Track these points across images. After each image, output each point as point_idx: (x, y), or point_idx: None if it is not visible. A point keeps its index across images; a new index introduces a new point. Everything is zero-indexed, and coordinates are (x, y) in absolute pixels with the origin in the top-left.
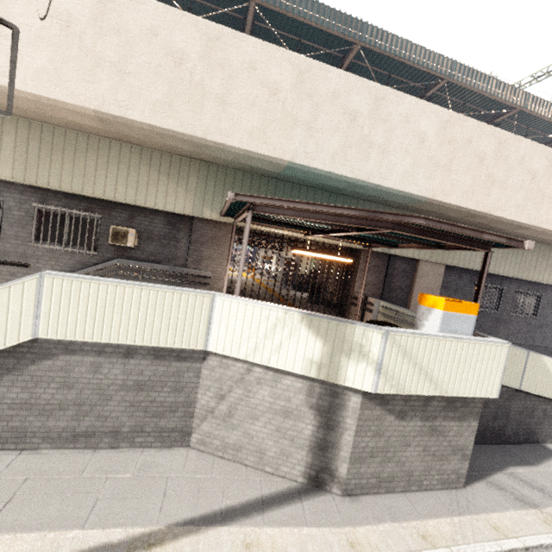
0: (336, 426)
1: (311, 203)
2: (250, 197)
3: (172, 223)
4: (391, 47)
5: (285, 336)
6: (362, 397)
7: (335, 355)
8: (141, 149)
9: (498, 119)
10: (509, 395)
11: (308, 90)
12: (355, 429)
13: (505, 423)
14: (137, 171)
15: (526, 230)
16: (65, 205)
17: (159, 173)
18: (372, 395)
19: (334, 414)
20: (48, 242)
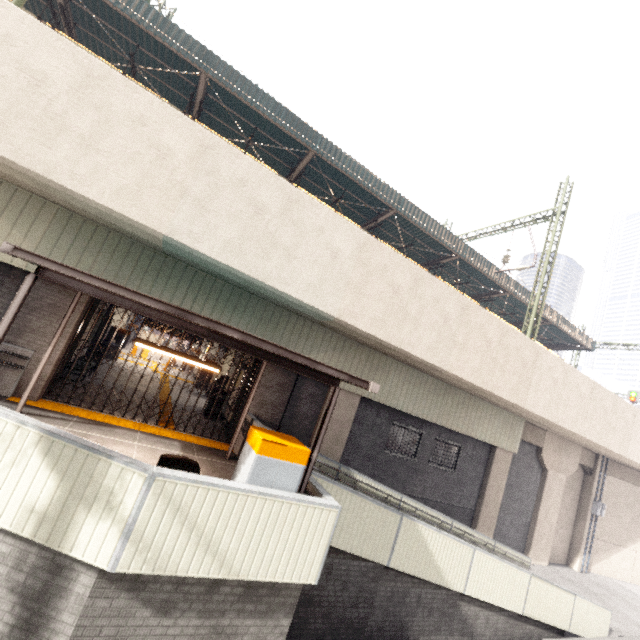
0: (44, 626)
1: (111, 283)
2: (34, 255)
3: None
4: (343, 165)
5: (4, 464)
6: (98, 576)
7: (70, 504)
8: None
9: (443, 261)
10: (376, 573)
11: (209, 168)
12: (73, 632)
13: (368, 614)
14: None
15: (440, 373)
16: None
17: None
18: (117, 573)
19: (46, 604)
20: None
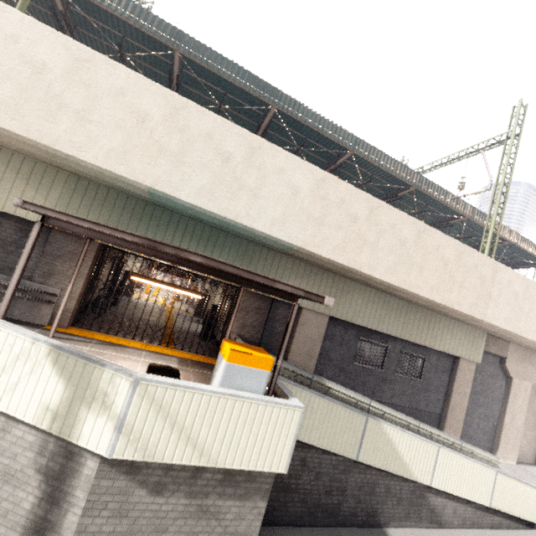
0: (63, 499)
1: (97, 223)
2: (38, 206)
3: (25, 230)
4: (302, 115)
5: (25, 372)
6: (101, 461)
7: (75, 403)
8: None
9: (400, 193)
10: (346, 466)
11: (180, 126)
12: (85, 505)
13: (341, 500)
14: None
15: (400, 292)
16: None
17: (17, 176)
18: (116, 460)
19: (63, 482)
20: None
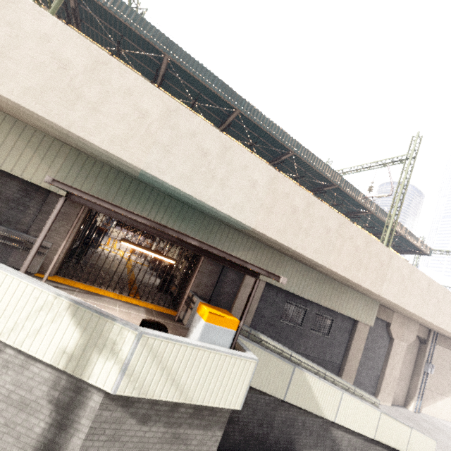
0: (70, 426)
1: (115, 205)
2: (65, 185)
3: (27, 191)
4: (259, 120)
5: (47, 321)
6: (104, 396)
7: (88, 349)
8: (15, 121)
9: (325, 188)
10: (275, 404)
11: (172, 124)
12: (88, 431)
13: (269, 431)
14: (4, 137)
15: (322, 269)
16: None
17: (27, 146)
18: (116, 395)
19: (71, 412)
20: None
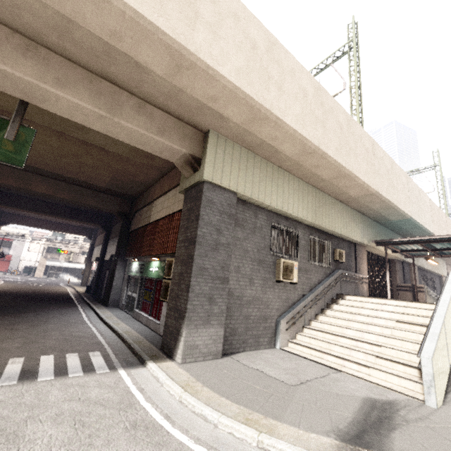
0: None
1: None
2: None
3: (348, 247)
4: None
5: None
6: None
7: None
8: (345, 206)
9: None
10: None
11: (408, 187)
12: None
13: None
14: (345, 217)
15: None
16: (318, 237)
17: (351, 219)
18: None
19: None
20: (316, 261)
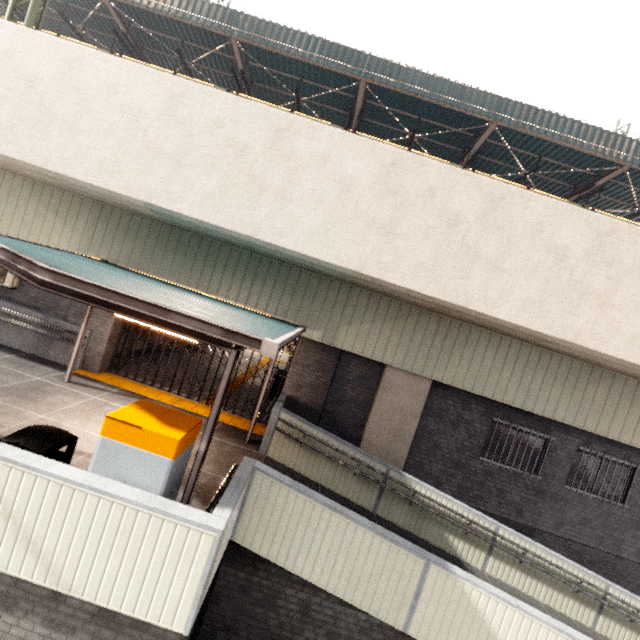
0: None
1: None
2: None
3: None
4: (404, 82)
5: None
6: None
7: None
8: (34, 183)
9: (600, 181)
10: (387, 636)
11: (180, 118)
12: None
13: None
14: (26, 205)
15: (560, 346)
16: None
17: (48, 210)
18: None
19: None
20: None
